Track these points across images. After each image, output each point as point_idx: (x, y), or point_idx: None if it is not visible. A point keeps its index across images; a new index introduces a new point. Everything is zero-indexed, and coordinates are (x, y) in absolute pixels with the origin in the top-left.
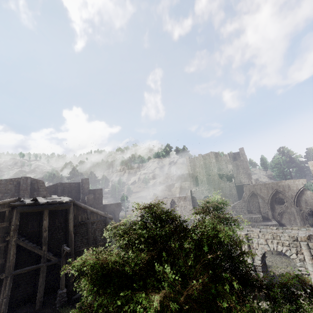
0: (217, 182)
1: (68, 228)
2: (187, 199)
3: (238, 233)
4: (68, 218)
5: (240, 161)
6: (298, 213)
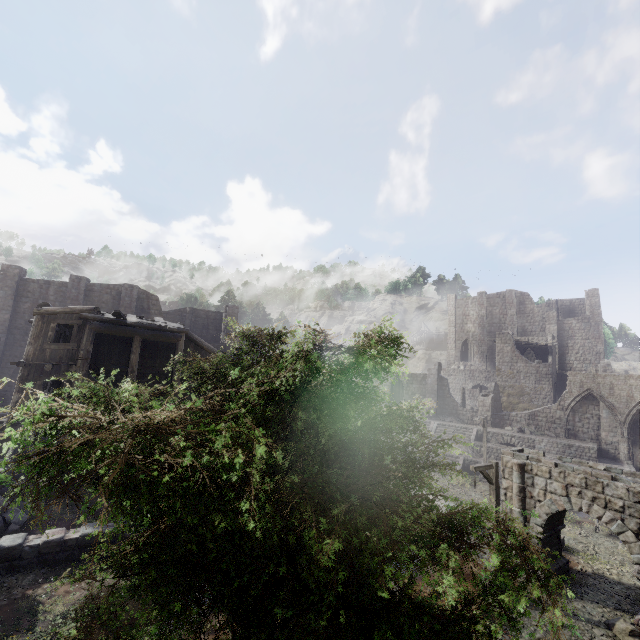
0: (508, 358)
1: None
2: (428, 380)
3: (504, 458)
4: None
5: (582, 319)
6: None
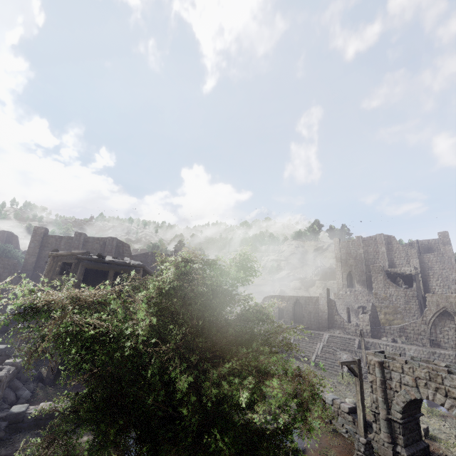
0: (382, 285)
1: None
2: (320, 302)
3: (368, 357)
4: None
5: (438, 254)
6: None
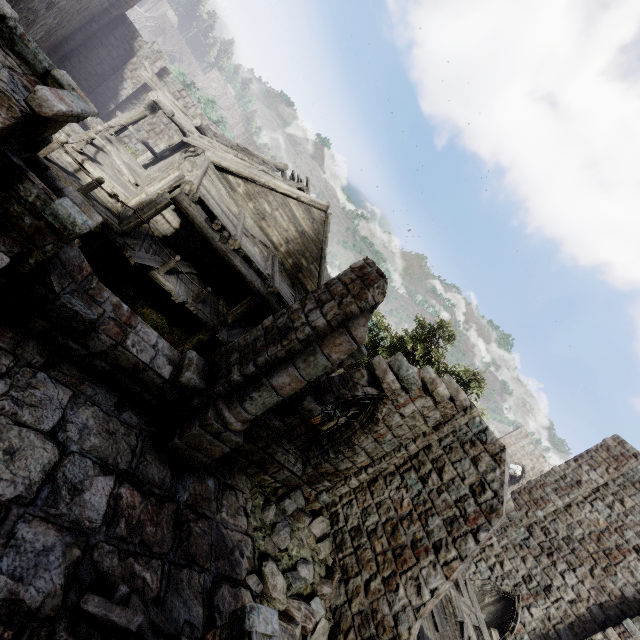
0: None
1: None
2: None
3: None
4: None
5: None
6: None
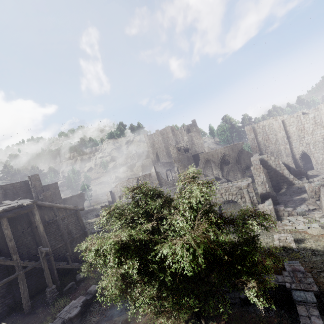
0: (176, 155)
1: (36, 231)
2: (152, 175)
3: None
4: (32, 221)
5: (194, 132)
6: (239, 169)
